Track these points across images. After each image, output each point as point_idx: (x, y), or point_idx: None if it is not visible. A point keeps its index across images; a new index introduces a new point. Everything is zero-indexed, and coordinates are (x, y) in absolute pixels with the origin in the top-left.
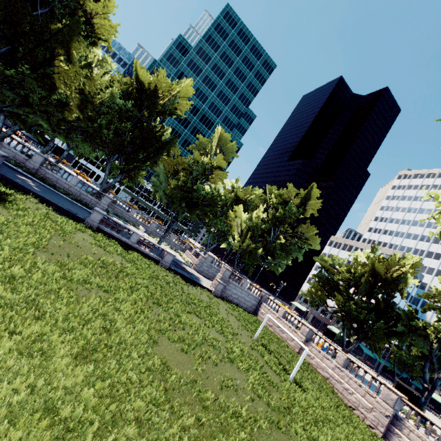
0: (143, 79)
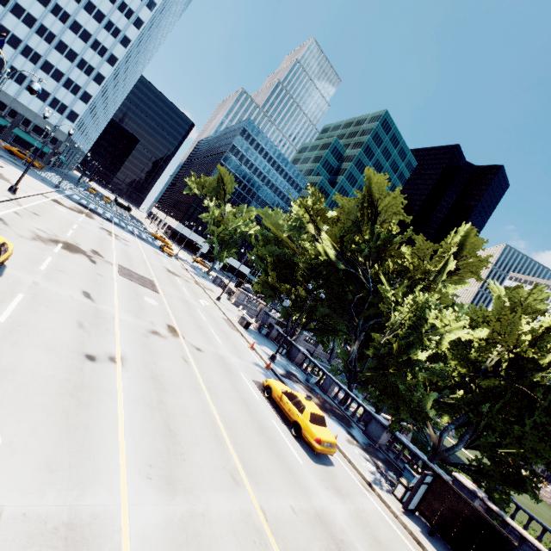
0: None
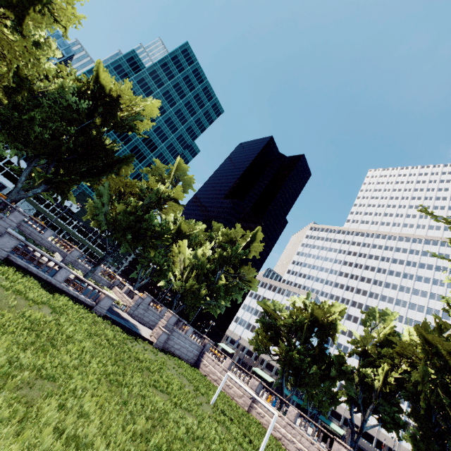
0: (104, 83)
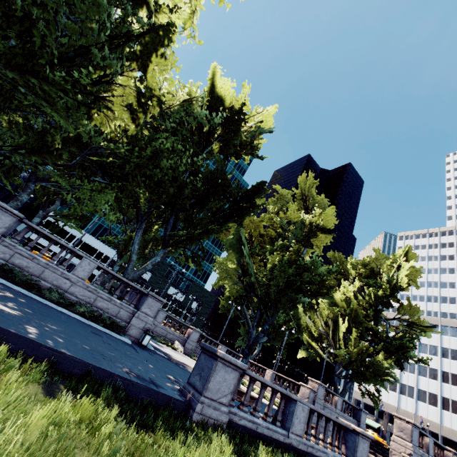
0: (224, 92)
